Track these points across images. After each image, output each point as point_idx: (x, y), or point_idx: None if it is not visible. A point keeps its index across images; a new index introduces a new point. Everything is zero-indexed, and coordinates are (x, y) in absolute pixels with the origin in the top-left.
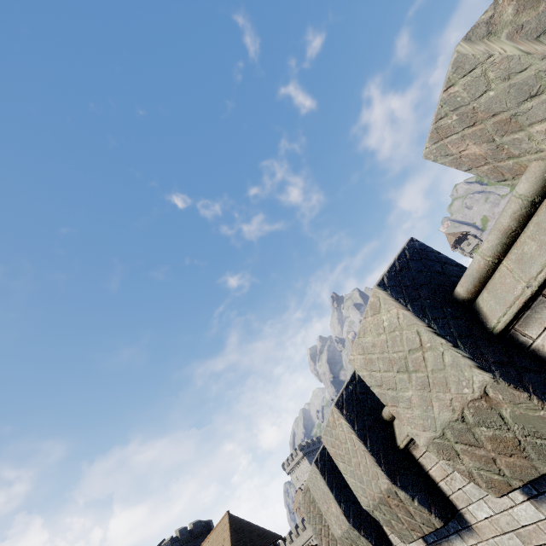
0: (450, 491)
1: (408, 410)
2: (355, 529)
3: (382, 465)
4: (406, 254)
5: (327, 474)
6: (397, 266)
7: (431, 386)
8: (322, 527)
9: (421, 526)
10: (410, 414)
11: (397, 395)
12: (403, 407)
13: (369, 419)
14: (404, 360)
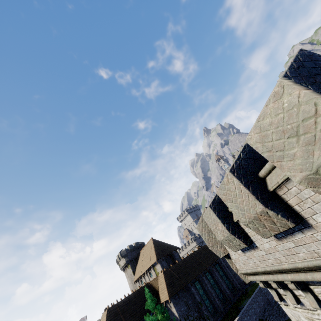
0: (301, 210)
1: (290, 162)
2: (232, 235)
3: (259, 199)
4: (299, 58)
5: (216, 211)
6: (294, 65)
7: (316, 141)
8: (209, 238)
9: (279, 228)
10: (292, 163)
11: (284, 154)
12: (287, 160)
13: (251, 177)
14: (296, 128)
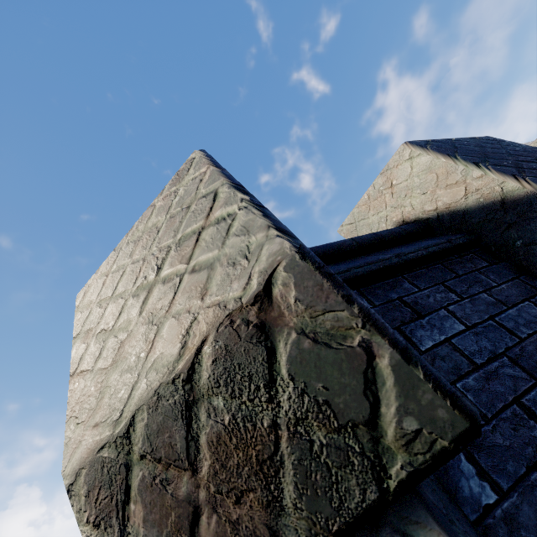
0: None
1: None
2: None
3: None
4: None
5: None
6: None
7: None
8: None
9: None
10: None
11: None
12: None
13: None
14: None
